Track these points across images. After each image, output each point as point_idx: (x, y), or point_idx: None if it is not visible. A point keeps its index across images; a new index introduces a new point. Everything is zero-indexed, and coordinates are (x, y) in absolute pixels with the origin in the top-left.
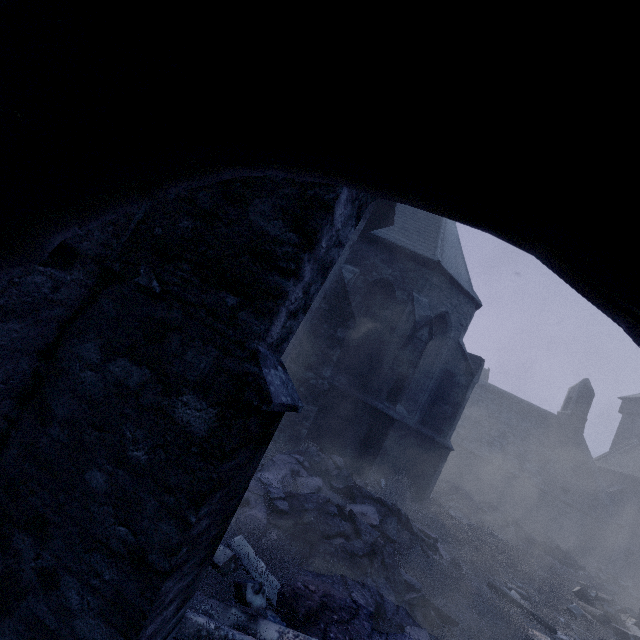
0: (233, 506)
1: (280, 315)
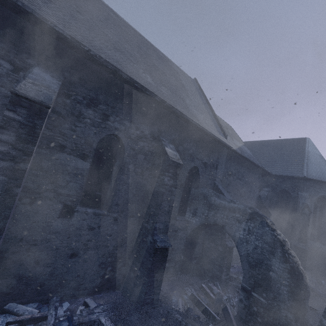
0: (230, 261)
1: (226, 234)
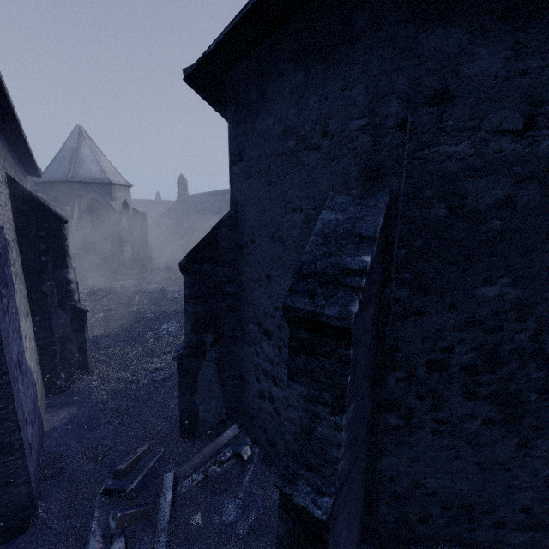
0: None
1: None
